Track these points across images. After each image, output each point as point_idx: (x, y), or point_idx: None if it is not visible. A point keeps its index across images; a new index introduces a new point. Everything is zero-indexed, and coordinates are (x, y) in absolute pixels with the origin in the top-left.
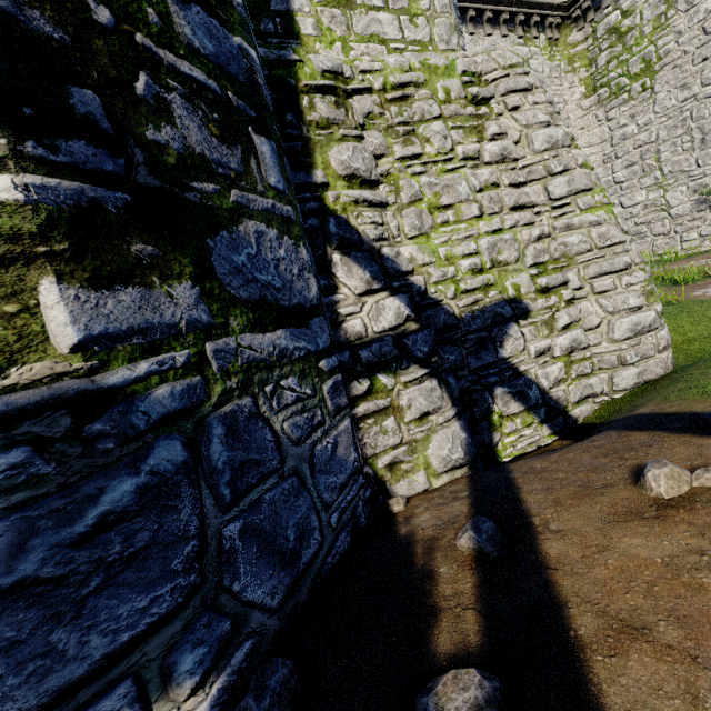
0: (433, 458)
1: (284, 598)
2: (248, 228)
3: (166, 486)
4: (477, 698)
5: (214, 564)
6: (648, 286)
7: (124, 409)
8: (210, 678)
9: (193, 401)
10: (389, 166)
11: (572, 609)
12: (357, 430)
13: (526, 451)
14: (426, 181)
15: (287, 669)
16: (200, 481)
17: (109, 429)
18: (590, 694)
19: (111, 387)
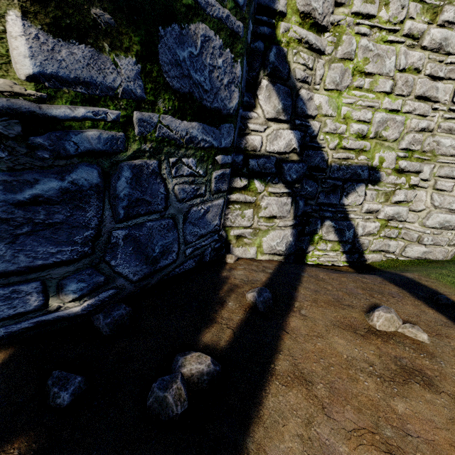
0: (265, 243)
1: (142, 278)
2: (198, 29)
3: (81, 194)
4: (203, 369)
5: (102, 247)
6: None
7: (61, 135)
8: (85, 298)
9: (114, 148)
10: (342, 17)
11: (281, 355)
12: (226, 208)
13: (324, 263)
14: (364, 44)
15: (125, 311)
16: (105, 199)
17: (47, 145)
18: (260, 395)
19: (54, 116)
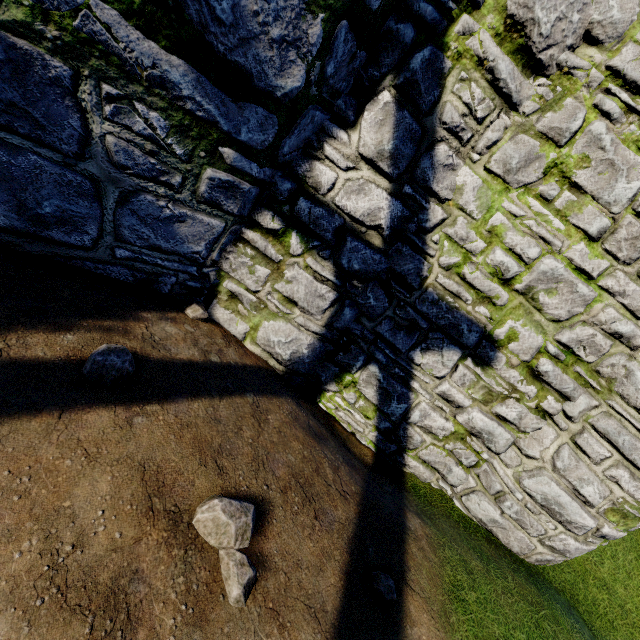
0: (263, 330)
1: (5, 229)
2: None
3: None
4: None
5: None
6: (634, 508)
7: None
8: None
9: None
10: (584, 63)
11: None
12: (232, 243)
13: (341, 422)
14: (596, 130)
15: None
16: None
17: None
18: None
19: None
